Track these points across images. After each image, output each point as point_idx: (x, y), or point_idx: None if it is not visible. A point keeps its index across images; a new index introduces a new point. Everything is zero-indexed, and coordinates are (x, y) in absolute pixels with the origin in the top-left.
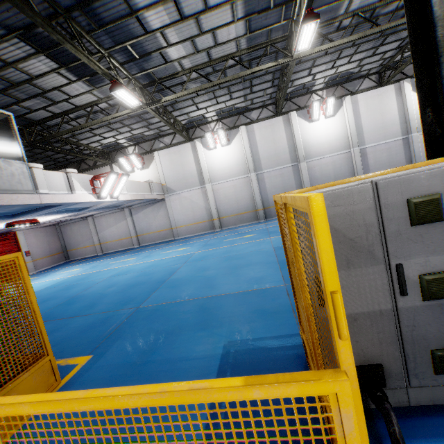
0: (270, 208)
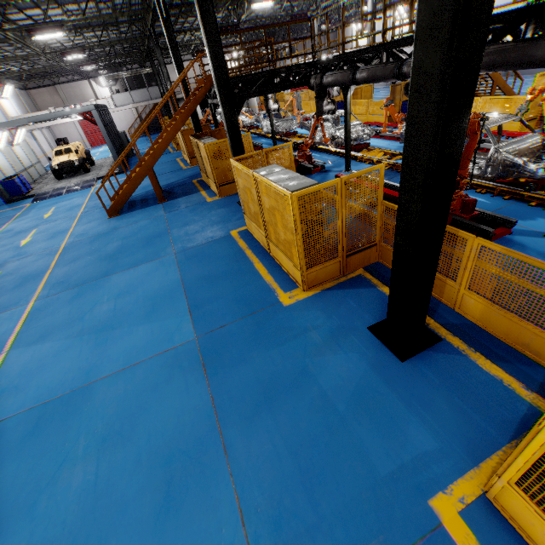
0: None
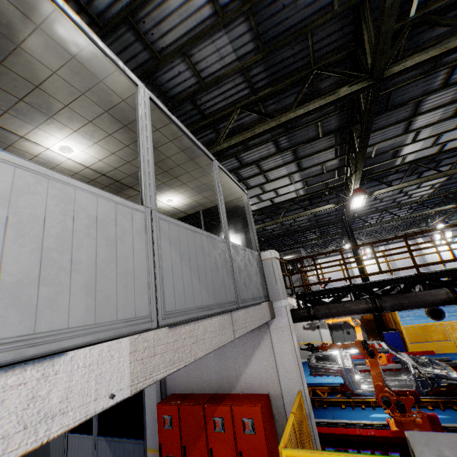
0: None
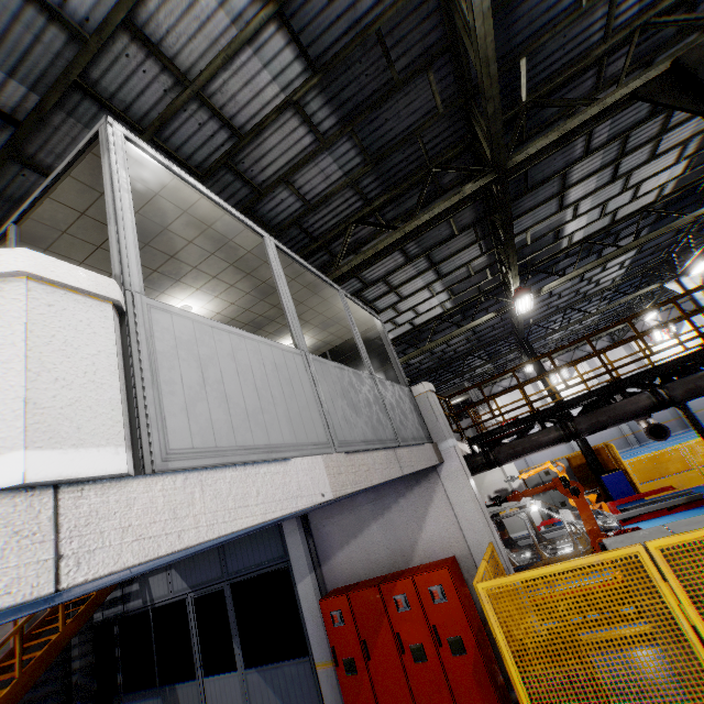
0: (640, 431)
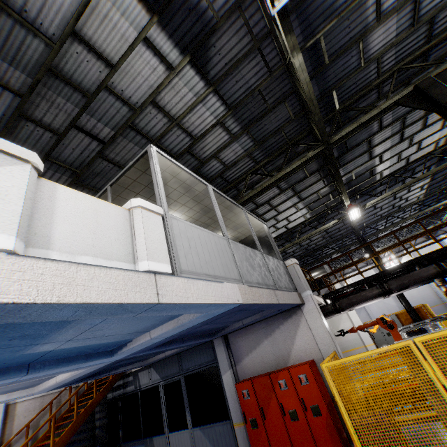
0: None
